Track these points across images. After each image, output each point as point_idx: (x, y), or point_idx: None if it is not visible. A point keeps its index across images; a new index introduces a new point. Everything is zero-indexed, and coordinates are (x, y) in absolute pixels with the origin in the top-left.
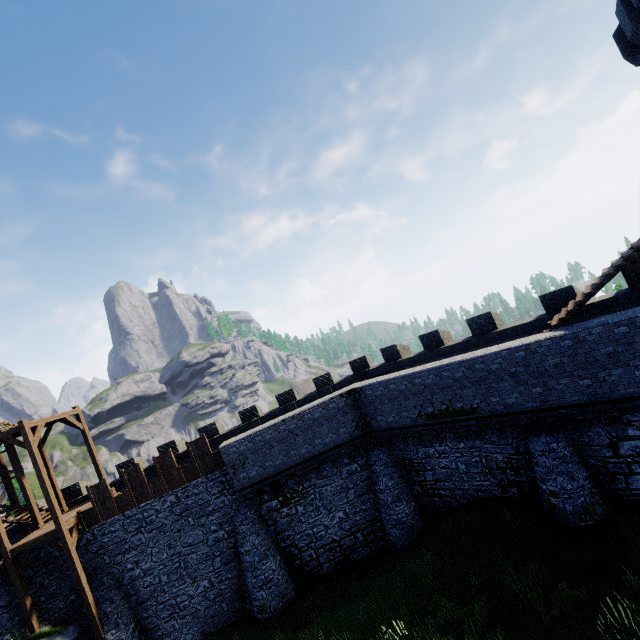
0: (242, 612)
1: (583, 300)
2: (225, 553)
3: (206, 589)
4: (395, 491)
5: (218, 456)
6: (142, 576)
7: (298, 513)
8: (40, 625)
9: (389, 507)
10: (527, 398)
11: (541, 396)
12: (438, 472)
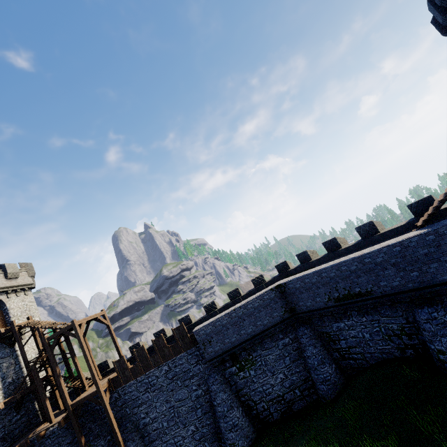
0: None
1: (438, 205)
2: (204, 406)
3: (193, 432)
4: (319, 356)
5: (193, 337)
6: (151, 423)
7: (251, 376)
8: None
9: (316, 369)
10: (407, 280)
11: (418, 278)
12: (349, 341)
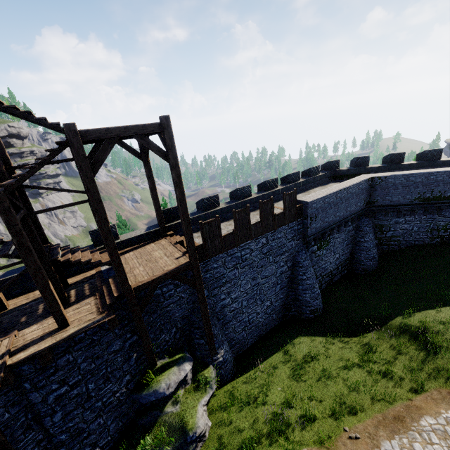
0: (282, 318)
1: None
2: (283, 282)
3: (267, 307)
4: (374, 242)
5: (299, 209)
6: (230, 304)
7: (322, 254)
8: (157, 359)
9: (370, 250)
10: None
11: None
12: (397, 232)
